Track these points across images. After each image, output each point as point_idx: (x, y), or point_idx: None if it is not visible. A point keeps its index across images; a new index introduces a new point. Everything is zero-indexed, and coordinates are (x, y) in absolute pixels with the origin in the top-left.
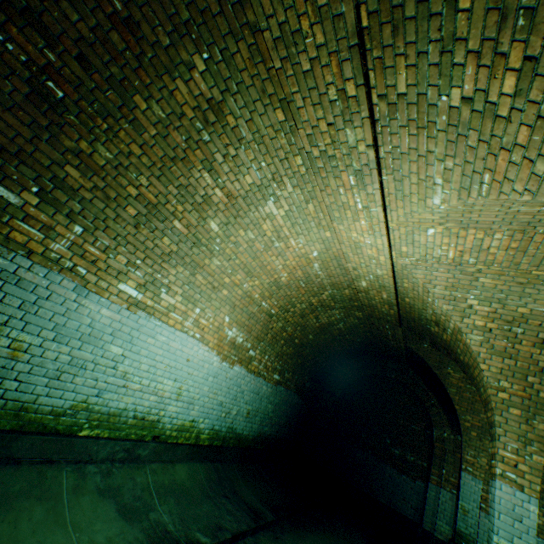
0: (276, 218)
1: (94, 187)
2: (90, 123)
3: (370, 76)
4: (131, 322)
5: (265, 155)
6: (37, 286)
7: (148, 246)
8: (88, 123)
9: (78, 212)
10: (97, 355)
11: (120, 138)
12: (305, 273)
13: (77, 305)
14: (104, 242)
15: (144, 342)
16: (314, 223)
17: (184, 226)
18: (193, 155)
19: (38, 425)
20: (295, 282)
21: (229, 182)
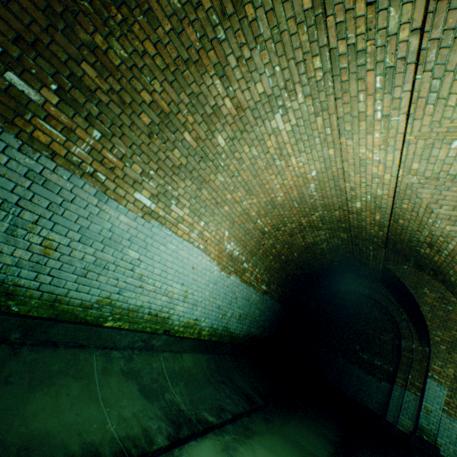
0: (281, 133)
1: (110, 90)
2: (104, 13)
3: None
4: (145, 230)
5: (281, 58)
6: (62, 188)
7: (160, 157)
8: (102, 13)
9: (96, 116)
10: (117, 258)
11: (134, 34)
12: (300, 193)
13: (98, 210)
14: (120, 150)
15: (157, 249)
16: (319, 139)
17: (193, 139)
18: (206, 58)
19: (70, 315)
20: (289, 202)
21: (240, 91)
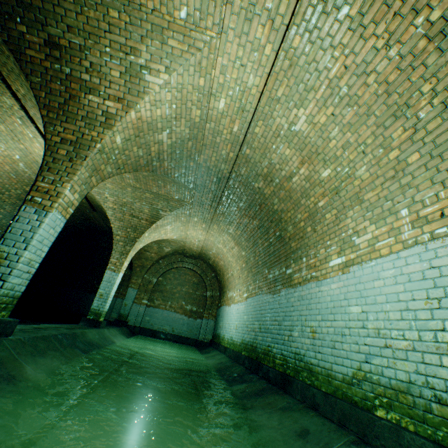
0: None
1: None
2: None
3: (8, 80)
4: None
5: None
6: None
7: None
8: None
9: None
10: None
11: None
12: (14, 168)
13: None
14: None
15: None
16: (10, 137)
17: None
18: None
19: None
20: (6, 174)
21: None
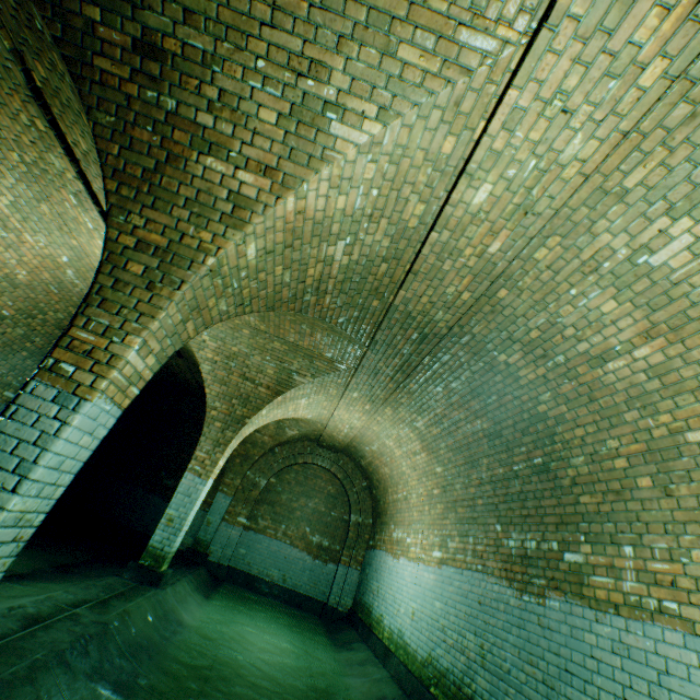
0: None
1: None
2: None
3: (61, 124)
4: None
5: None
6: None
7: None
8: None
9: None
10: None
11: None
12: (57, 277)
13: None
14: None
15: None
16: (56, 226)
17: None
18: None
19: None
20: (43, 285)
21: None
